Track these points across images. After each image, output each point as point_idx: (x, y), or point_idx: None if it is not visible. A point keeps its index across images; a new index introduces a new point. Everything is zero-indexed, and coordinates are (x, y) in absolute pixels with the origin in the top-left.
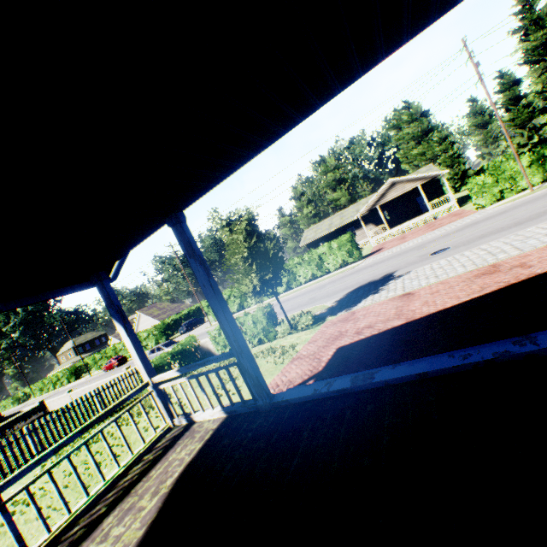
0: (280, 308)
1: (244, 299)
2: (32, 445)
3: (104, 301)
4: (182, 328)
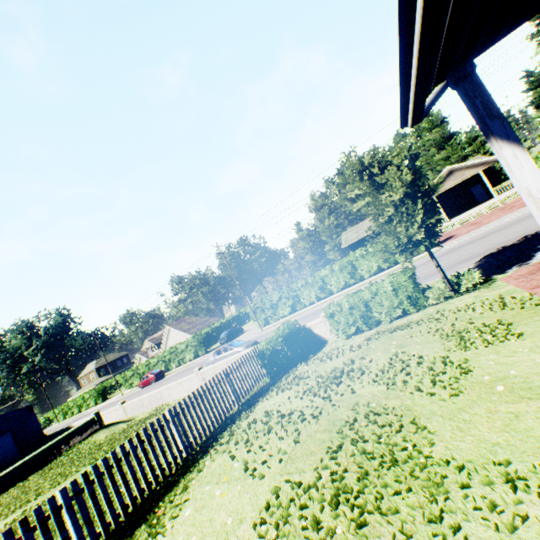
0: (436, 265)
1: (297, 300)
2: (177, 437)
3: (478, 110)
4: (222, 338)
